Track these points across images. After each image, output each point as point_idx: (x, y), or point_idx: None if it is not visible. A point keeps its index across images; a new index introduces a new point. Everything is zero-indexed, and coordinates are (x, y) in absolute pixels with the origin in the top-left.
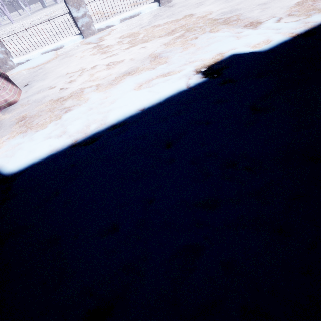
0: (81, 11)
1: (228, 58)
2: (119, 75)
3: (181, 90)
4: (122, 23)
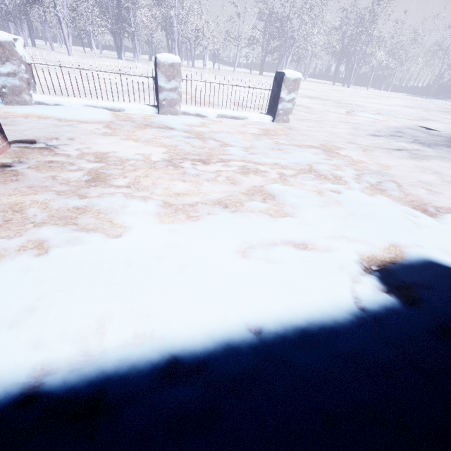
0: (172, 84)
1: (422, 267)
2: (206, 202)
3: (348, 311)
4: (218, 119)
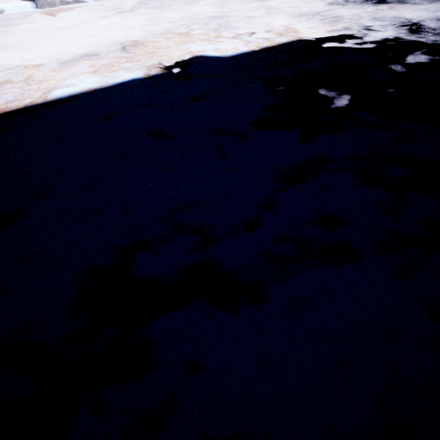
0: None
1: (194, 57)
2: (75, 56)
3: (137, 77)
4: (97, 1)
